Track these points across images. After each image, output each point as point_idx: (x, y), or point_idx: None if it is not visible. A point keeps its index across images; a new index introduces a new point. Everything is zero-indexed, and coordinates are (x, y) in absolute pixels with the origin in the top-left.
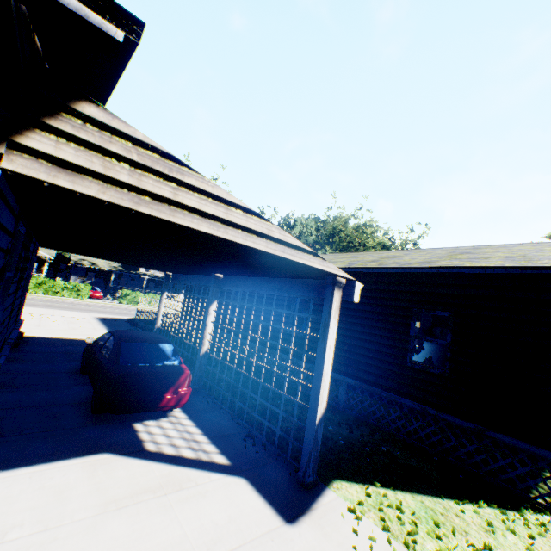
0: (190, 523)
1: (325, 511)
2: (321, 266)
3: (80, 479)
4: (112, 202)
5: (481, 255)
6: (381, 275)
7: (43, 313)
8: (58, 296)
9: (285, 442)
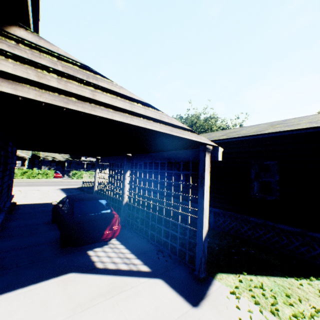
0: (131, 314)
1: (215, 296)
2: (196, 139)
3: (56, 292)
4: (47, 103)
5: (292, 123)
6: (229, 143)
7: (27, 190)
8: (35, 179)
9: (182, 252)
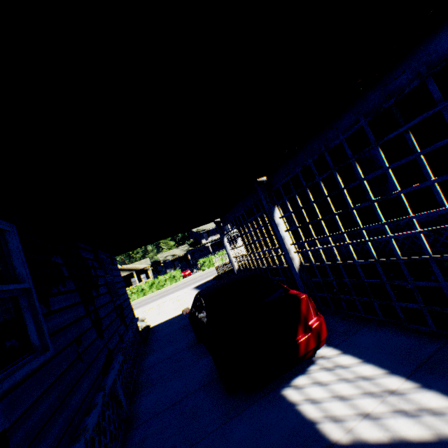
0: None
1: None
2: None
3: None
4: None
5: None
6: None
7: (159, 303)
8: (165, 287)
9: None
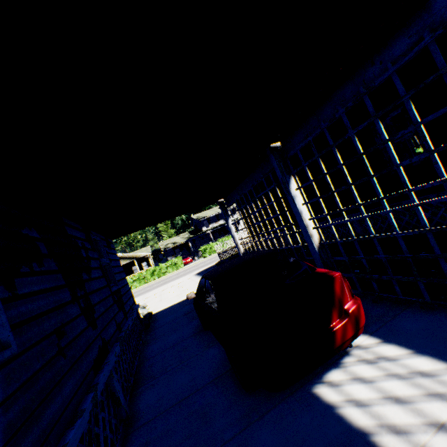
0: None
1: None
2: None
3: None
4: None
5: None
6: None
7: (161, 290)
8: (166, 275)
9: None
